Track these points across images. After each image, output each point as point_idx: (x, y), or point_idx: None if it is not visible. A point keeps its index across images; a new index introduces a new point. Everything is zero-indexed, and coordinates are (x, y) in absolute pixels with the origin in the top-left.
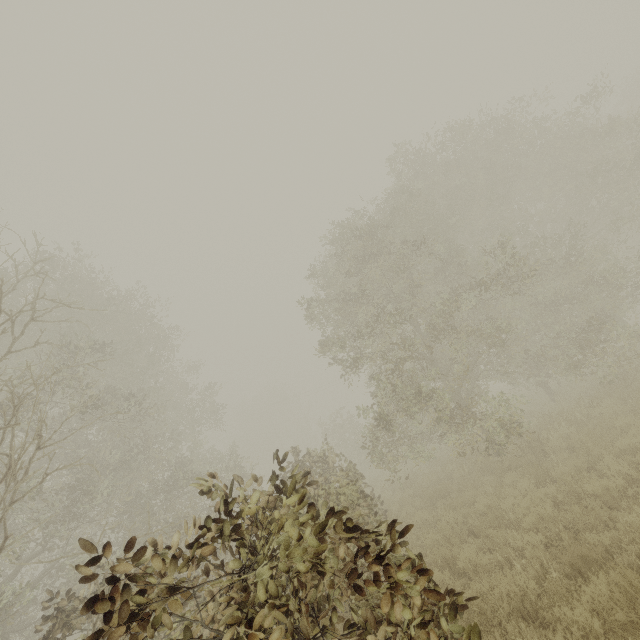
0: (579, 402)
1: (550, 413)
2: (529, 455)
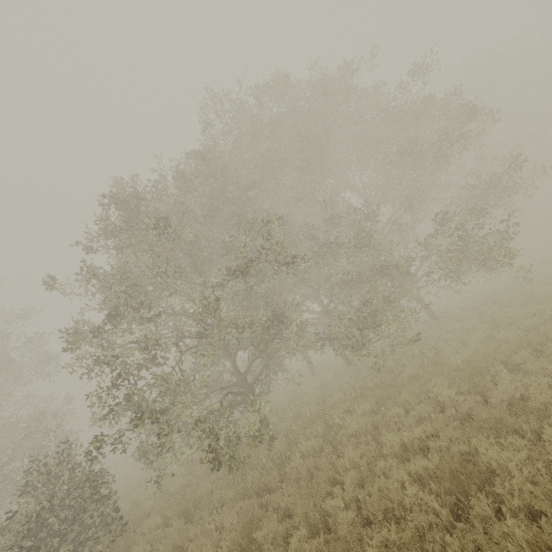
0: (351, 393)
1: (326, 402)
2: (273, 472)
